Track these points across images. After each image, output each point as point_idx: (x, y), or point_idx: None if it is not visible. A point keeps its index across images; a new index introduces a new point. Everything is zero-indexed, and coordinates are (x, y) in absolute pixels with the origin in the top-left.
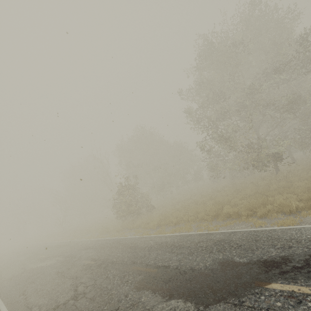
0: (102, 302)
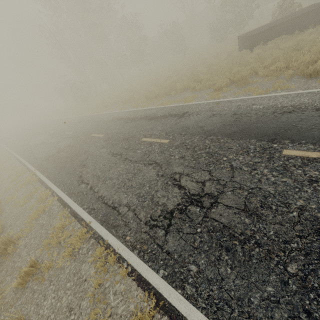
0: None
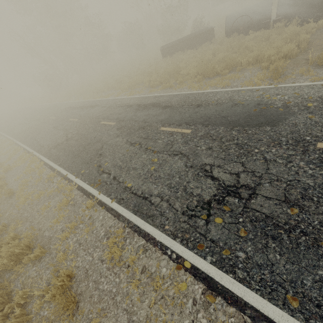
0: None
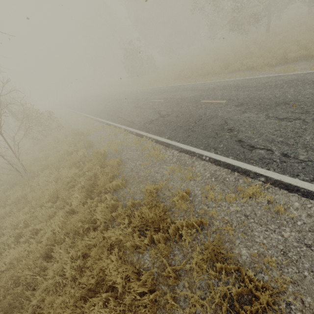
0: (113, 108)
